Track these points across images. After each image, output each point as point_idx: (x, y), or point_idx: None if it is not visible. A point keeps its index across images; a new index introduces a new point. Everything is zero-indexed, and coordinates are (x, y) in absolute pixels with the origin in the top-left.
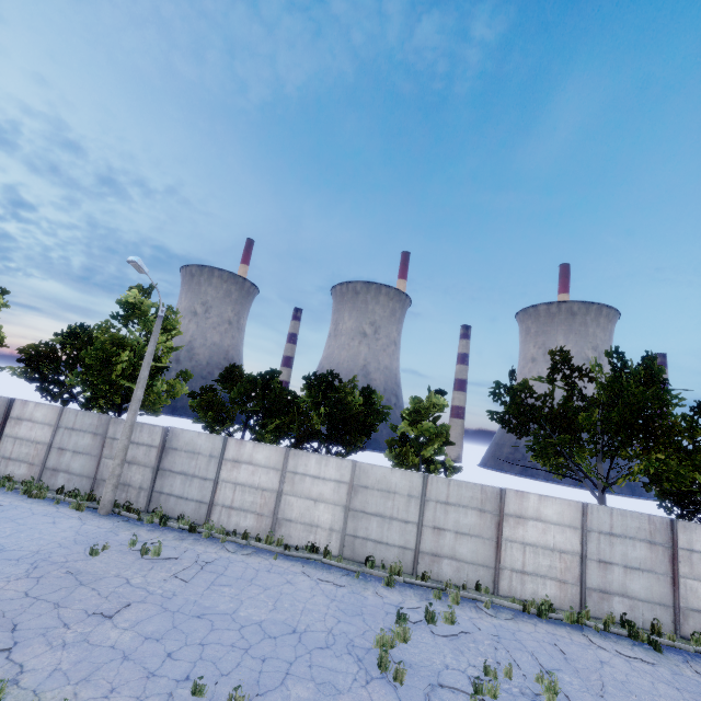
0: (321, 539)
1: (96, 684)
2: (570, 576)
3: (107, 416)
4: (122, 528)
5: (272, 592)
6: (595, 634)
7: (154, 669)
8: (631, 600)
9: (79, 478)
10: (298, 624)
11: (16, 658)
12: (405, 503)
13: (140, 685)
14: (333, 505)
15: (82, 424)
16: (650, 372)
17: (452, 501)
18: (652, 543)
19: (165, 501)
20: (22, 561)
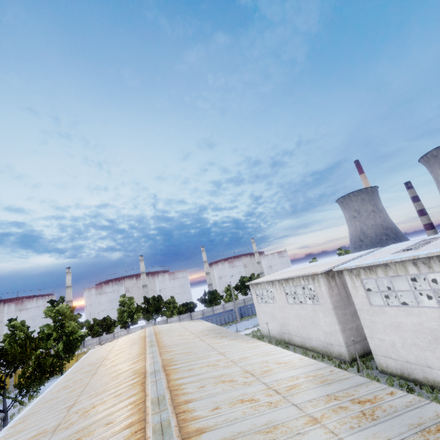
0: None
1: None
2: None
3: None
4: None
5: None
6: None
7: None
8: None
9: None
10: None
11: None
12: None
13: None
14: None
15: None
16: None
17: None
18: None
19: None
20: None
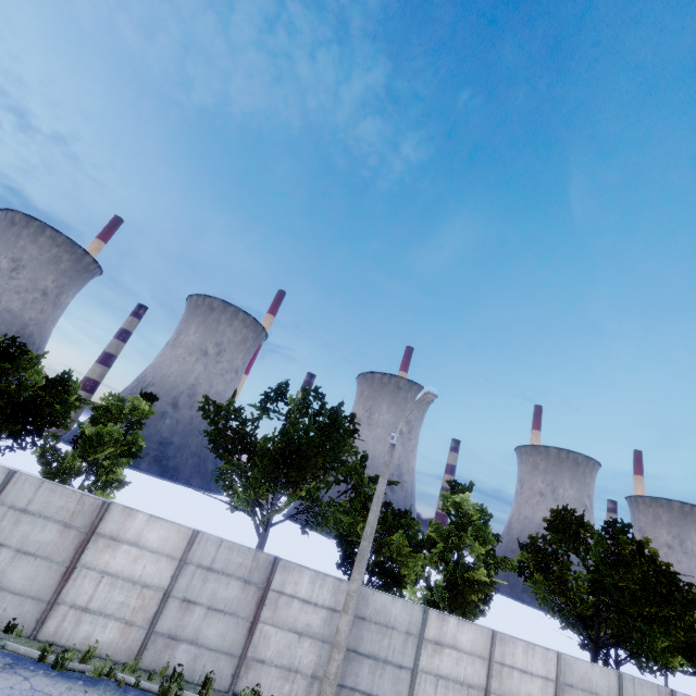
0: None
1: None
2: (141, 617)
3: None
4: None
5: None
6: (109, 691)
7: None
8: (199, 649)
9: None
10: None
11: None
12: None
13: None
14: None
15: None
16: (336, 417)
17: (34, 508)
18: (247, 582)
19: None
20: None
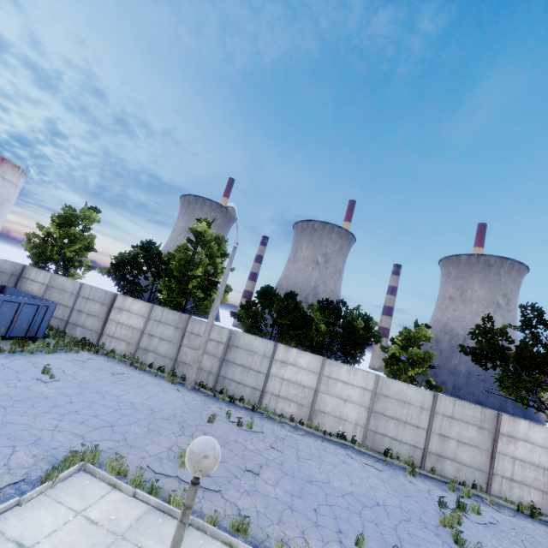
0: (348, 430)
1: (290, 526)
2: None
3: (186, 316)
4: (208, 402)
5: (340, 468)
6: None
7: (315, 521)
8: None
9: (163, 358)
10: (376, 498)
11: (228, 498)
12: (418, 412)
13: (316, 531)
14: (359, 406)
15: (167, 319)
16: None
17: (457, 416)
18: None
19: (228, 384)
20: (171, 421)
